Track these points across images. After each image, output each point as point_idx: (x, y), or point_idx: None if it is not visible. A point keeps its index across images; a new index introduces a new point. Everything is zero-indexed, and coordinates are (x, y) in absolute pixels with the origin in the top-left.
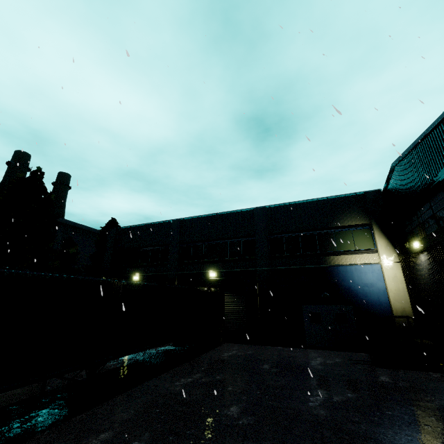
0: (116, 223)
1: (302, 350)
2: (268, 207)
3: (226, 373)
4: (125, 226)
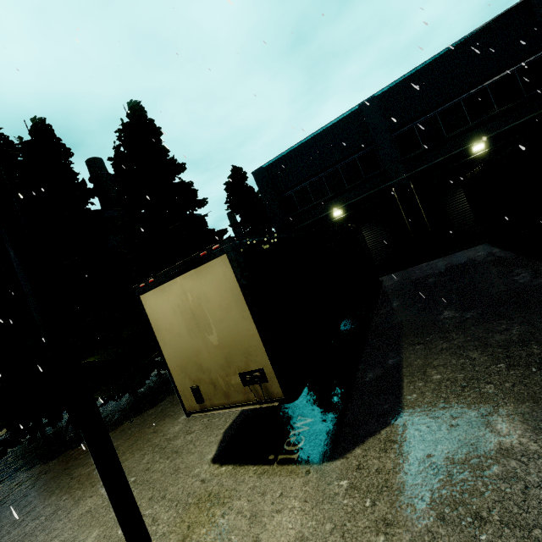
0: (241, 171)
1: None
2: None
3: None
4: (278, 155)
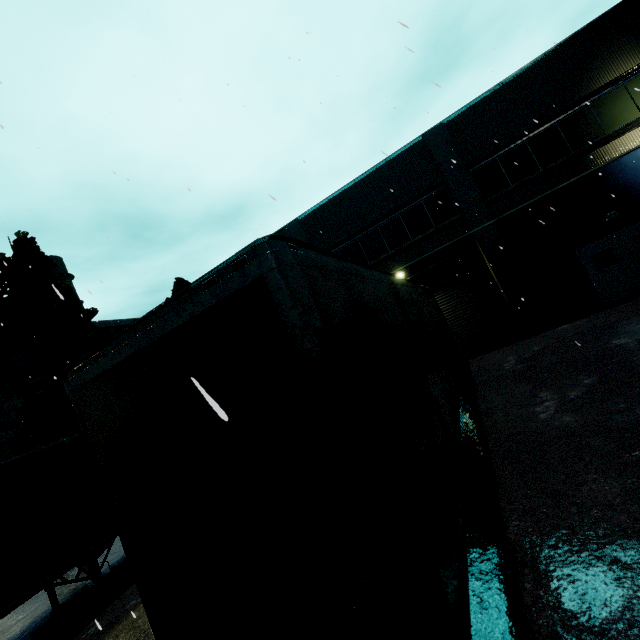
0: (187, 284)
1: (609, 312)
2: (447, 121)
3: (583, 373)
4: None
